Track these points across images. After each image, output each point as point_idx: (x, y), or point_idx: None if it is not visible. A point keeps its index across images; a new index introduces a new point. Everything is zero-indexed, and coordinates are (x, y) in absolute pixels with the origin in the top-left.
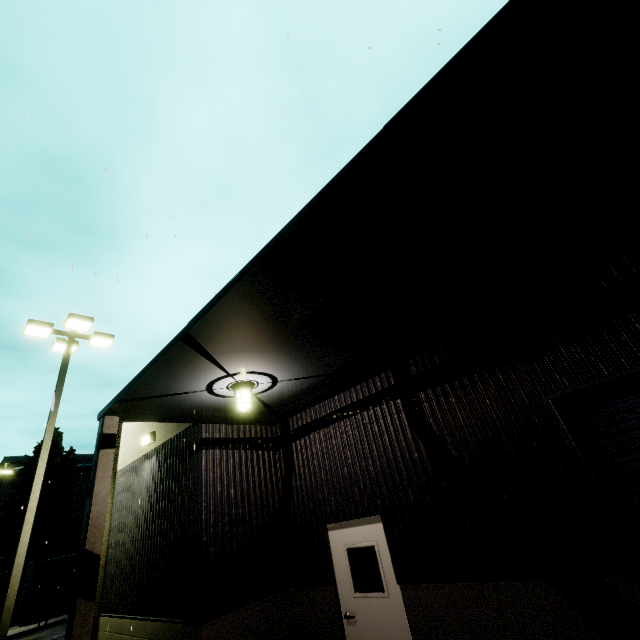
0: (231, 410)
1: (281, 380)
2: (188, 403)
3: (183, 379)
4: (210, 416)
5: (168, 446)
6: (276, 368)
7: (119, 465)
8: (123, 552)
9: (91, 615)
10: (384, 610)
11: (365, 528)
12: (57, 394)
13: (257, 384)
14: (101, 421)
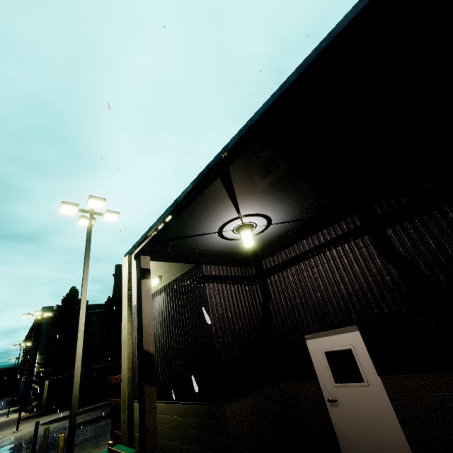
0: (227, 252)
1: (273, 223)
2: (200, 245)
3: (206, 220)
4: (210, 258)
5: (174, 284)
6: (275, 210)
7: (133, 302)
8: None
9: (155, 396)
10: (364, 395)
11: (340, 336)
12: (87, 253)
13: (255, 227)
14: (138, 259)
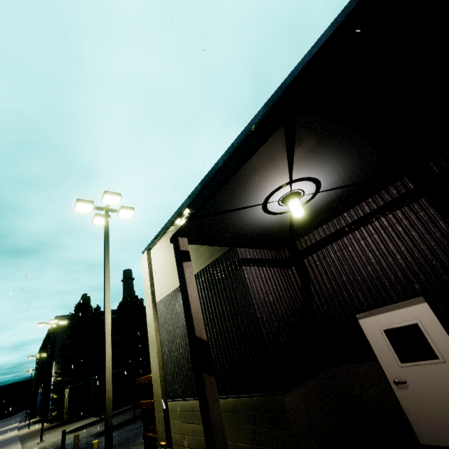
0: (264, 231)
1: (321, 191)
2: (241, 221)
3: (254, 188)
4: (247, 238)
5: (204, 273)
6: (328, 173)
7: (157, 298)
8: (178, 355)
9: (215, 387)
10: (441, 373)
11: (402, 311)
12: (106, 251)
13: (301, 196)
14: (175, 242)
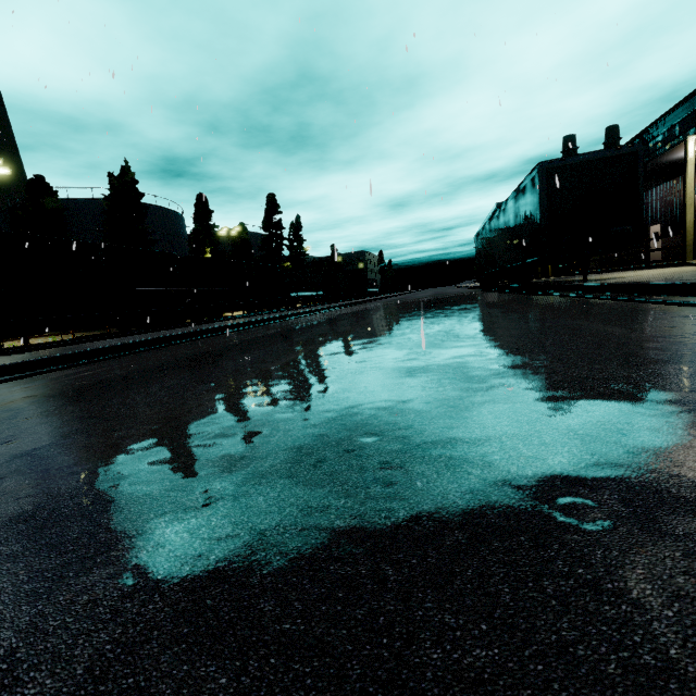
0: None
1: None
2: None
3: None
4: None
5: None
6: None
7: None
8: None
9: None
10: (658, 245)
11: (658, 227)
12: None
13: None
14: None
